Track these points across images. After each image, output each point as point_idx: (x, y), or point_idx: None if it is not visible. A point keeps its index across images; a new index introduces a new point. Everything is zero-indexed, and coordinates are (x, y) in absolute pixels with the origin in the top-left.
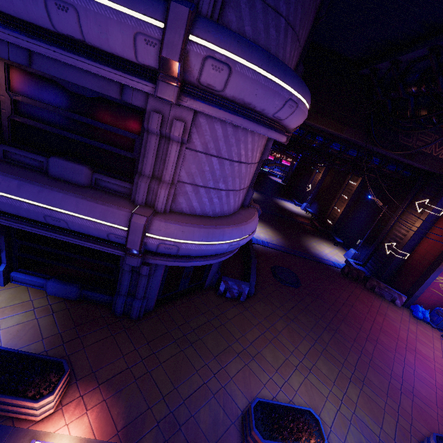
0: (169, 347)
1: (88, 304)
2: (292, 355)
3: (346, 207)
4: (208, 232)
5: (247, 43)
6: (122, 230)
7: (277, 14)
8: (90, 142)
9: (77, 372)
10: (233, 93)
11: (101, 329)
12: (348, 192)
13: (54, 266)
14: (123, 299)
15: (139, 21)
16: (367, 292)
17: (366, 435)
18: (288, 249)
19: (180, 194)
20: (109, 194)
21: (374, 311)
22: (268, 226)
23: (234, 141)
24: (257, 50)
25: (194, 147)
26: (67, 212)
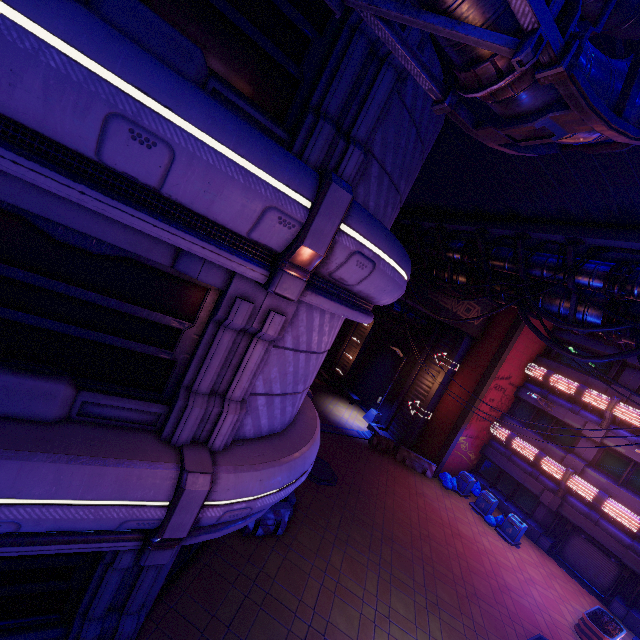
0: None
1: None
2: (364, 604)
3: (359, 353)
4: (290, 468)
5: (391, 237)
6: (158, 507)
7: (397, 192)
8: (81, 334)
9: None
10: (363, 288)
11: None
12: (360, 335)
13: None
14: (96, 627)
15: (278, 192)
16: (399, 467)
17: None
18: None
19: (247, 412)
20: (112, 430)
21: (414, 493)
22: None
23: (327, 329)
24: (397, 244)
25: (282, 343)
26: (26, 500)
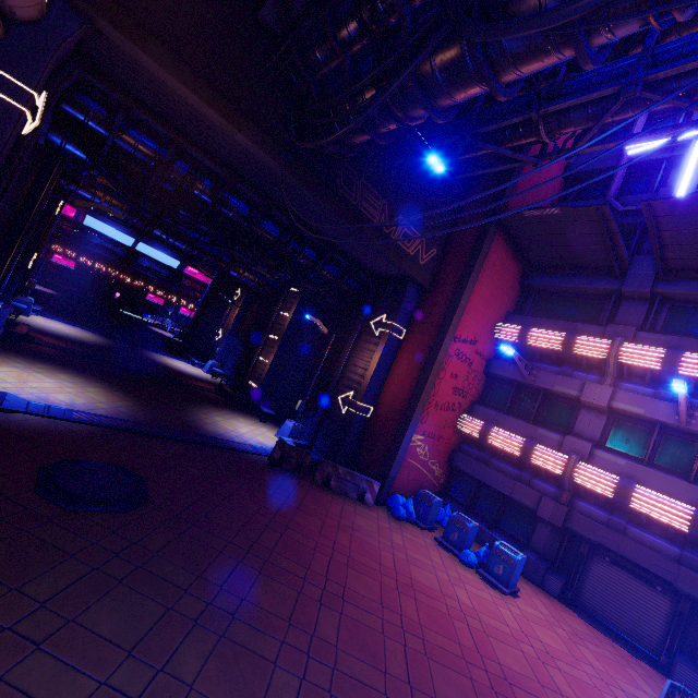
0: None
1: None
2: None
3: (278, 353)
4: None
5: None
6: None
7: None
8: None
9: None
10: None
11: None
12: (279, 330)
13: None
14: None
15: None
16: (318, 491)
17: None
18: (141, 424)
19: None
20: None
21: (334, 525)
22: (100, 384)
23: None
24: None
25: None
26: None
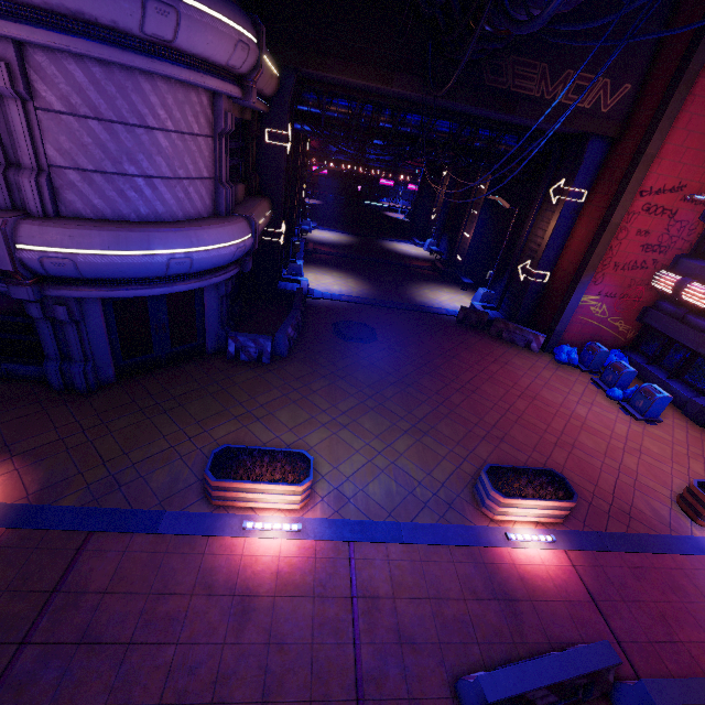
0: (129, 417)
1: (16, 382)
2: (323, 413)
3: (476, 228)
4: (118, 237)
5: None
6: None
7: None
8: None
9: None
10: None
11: (29, 405)
12: (478, 204)
13: None
14: (56, 364)
15: None
16: (489, 340)
17: (401, 481)
18: (375, 300)
19: (64, 188)
20: None
21: (490, 360)
22: (353, 276)
23: (115, 90)
24: None
25: (48, 105)
26: None
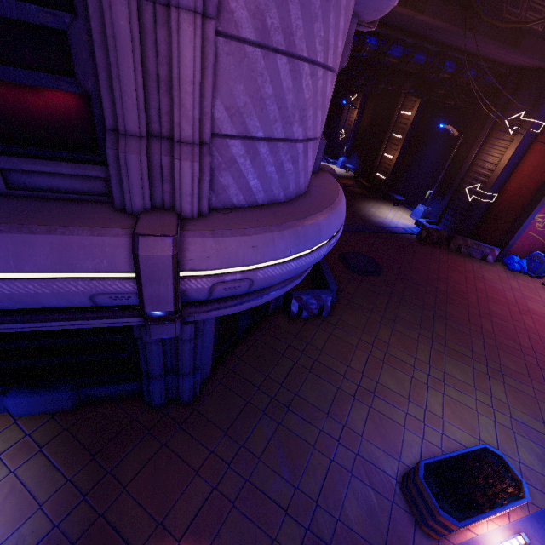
0: (259, 427)
1: (101, 407)
2: (416, 370)
3: (401, 150)
4: (297, 235)
5: None
6: (123, 279)
7: None
8: None
9: (131, 537)
10: None
11: (141, 443)
12: (401, 128)
13: (3, 371)
14: (160, 383)
15: None
16: (453, 256)
17: (534, 439)
18: (348, 225)
19: (221, 168)
20: (53, 202)
21: (471, 277)
22: None
23: (318, 3)
24: None
25: (233, 27)
26: None
